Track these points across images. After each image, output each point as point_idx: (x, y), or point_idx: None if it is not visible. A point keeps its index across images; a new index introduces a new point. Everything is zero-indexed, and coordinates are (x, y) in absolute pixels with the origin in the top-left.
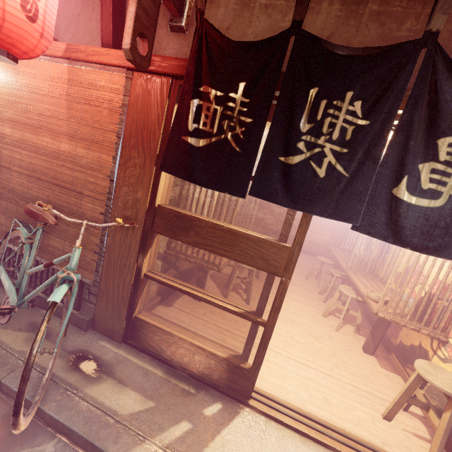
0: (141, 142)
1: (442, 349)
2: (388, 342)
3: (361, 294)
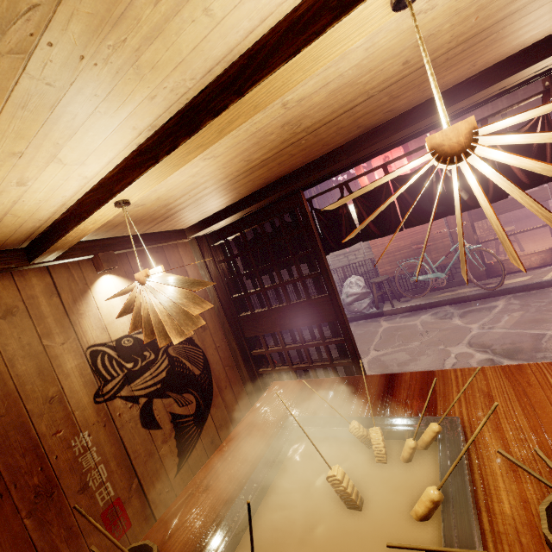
0: None
1: None
2: None
3: None
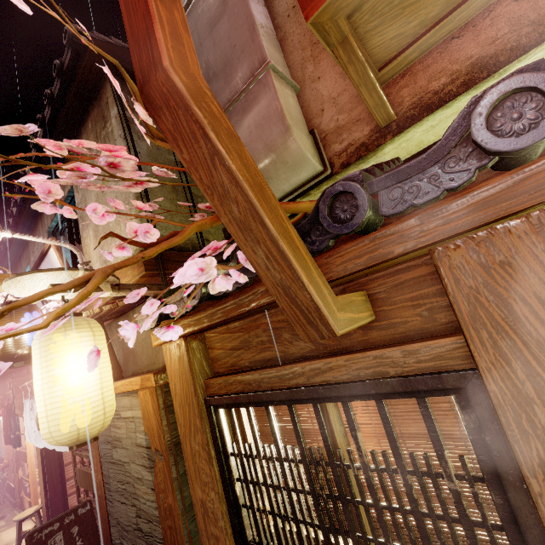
0: None
1: None
2: None
3: None
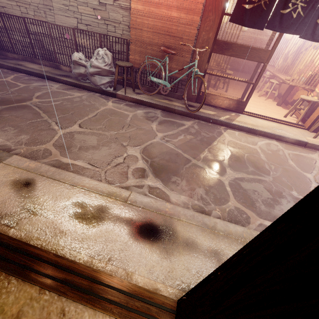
0: (214, 7)
1: (311, 94)
2: (287, 102)
3: (282, 79)
